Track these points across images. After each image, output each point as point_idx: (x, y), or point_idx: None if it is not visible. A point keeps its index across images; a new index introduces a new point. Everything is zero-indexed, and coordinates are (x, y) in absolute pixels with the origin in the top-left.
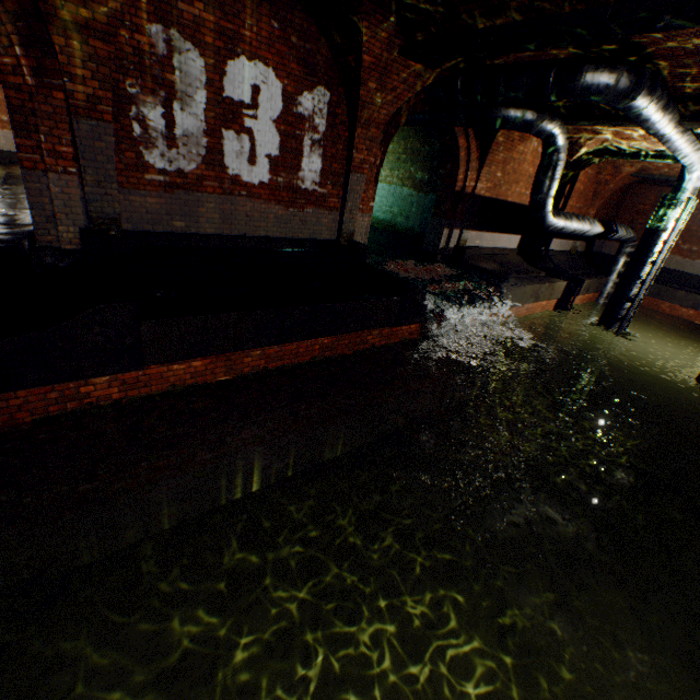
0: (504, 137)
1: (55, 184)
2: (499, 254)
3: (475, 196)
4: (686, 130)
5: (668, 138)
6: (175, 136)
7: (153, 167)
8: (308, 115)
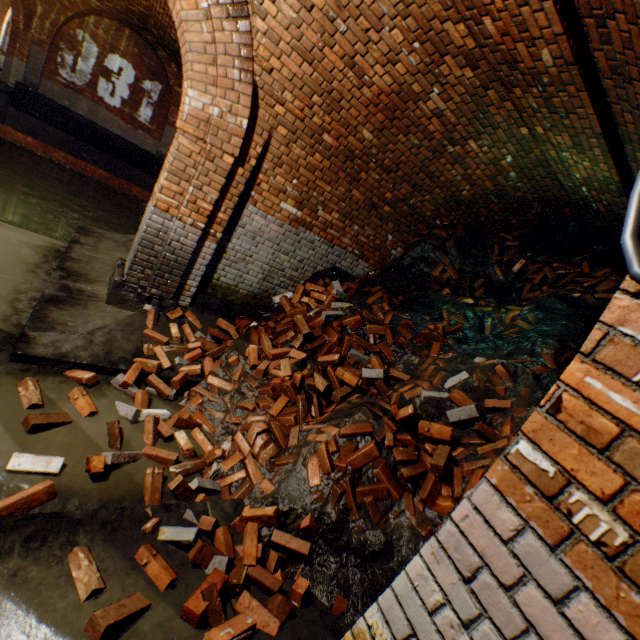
0: None
1: (17, 62)
2: None
3: None
4: None
5: None
6: (77, 70)
7: (62, 76)
8: (149, 91)
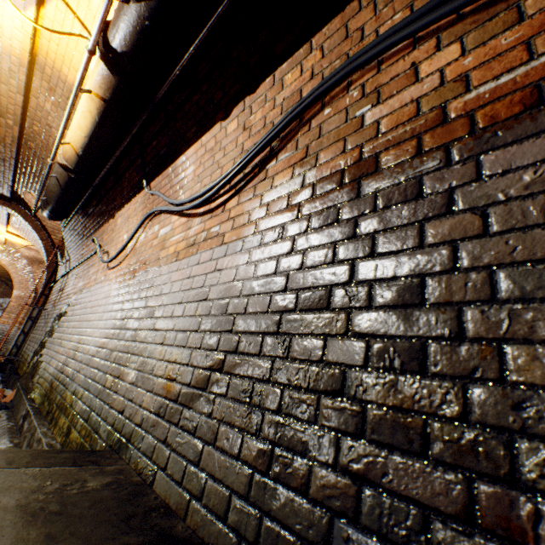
0: None
1: None
2: None
3: None
4: None
5: None
6: None
7: None
8: (1, 303)
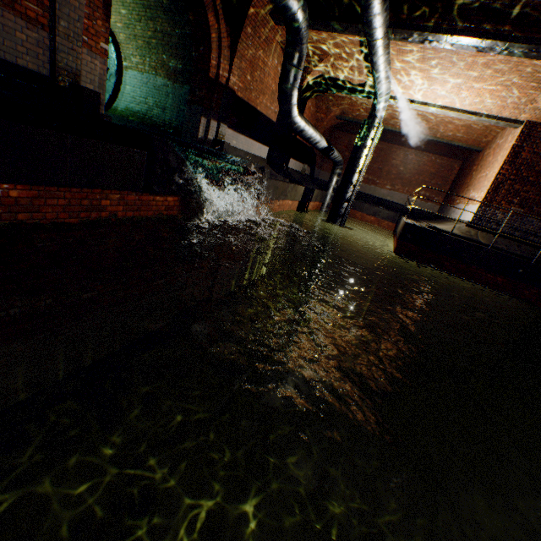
0: (252, 29)
1: None
2: (253, 159)
3: (229, 89)
4: (388, 45)
5: (378, 49)
6: None
7: None
8: None
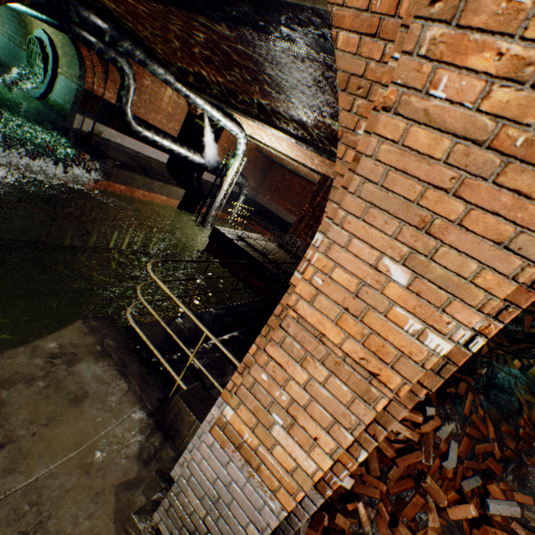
0: None
1: None
2: (146, 159)
3: (105, 100)
4: (194, 94)
5: (185, 94)
6: None
7: None
8: None
